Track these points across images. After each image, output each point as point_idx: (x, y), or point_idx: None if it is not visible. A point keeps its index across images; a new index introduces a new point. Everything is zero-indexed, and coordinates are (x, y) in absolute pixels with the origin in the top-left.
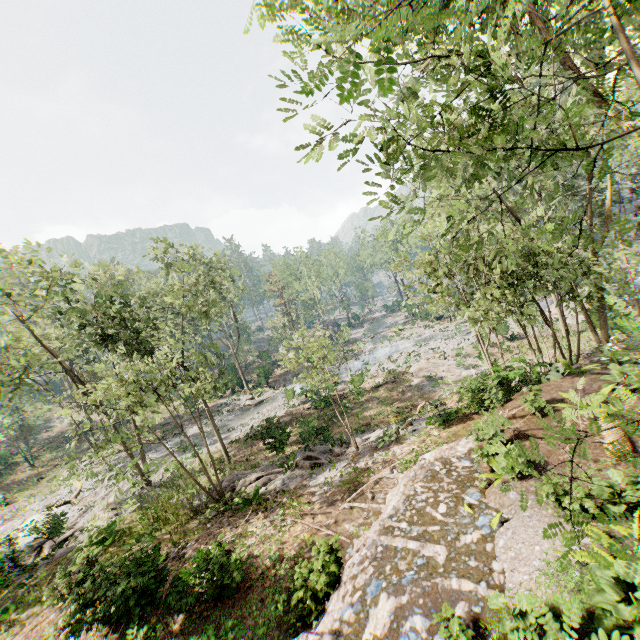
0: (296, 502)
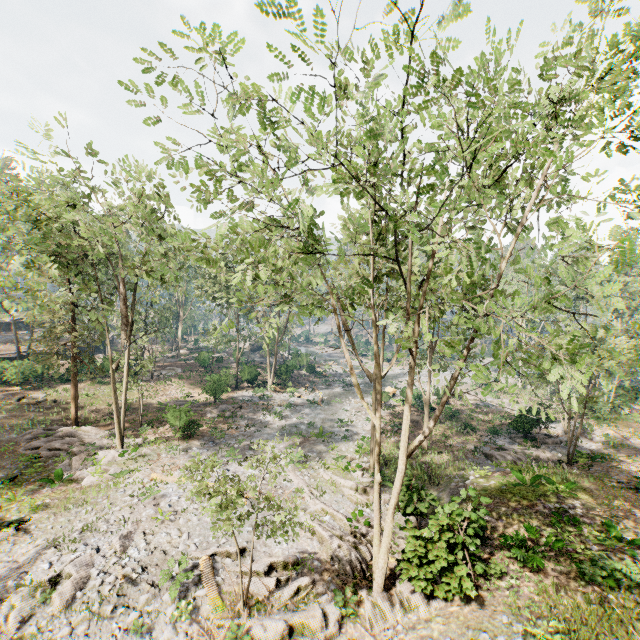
0: (618, 456)
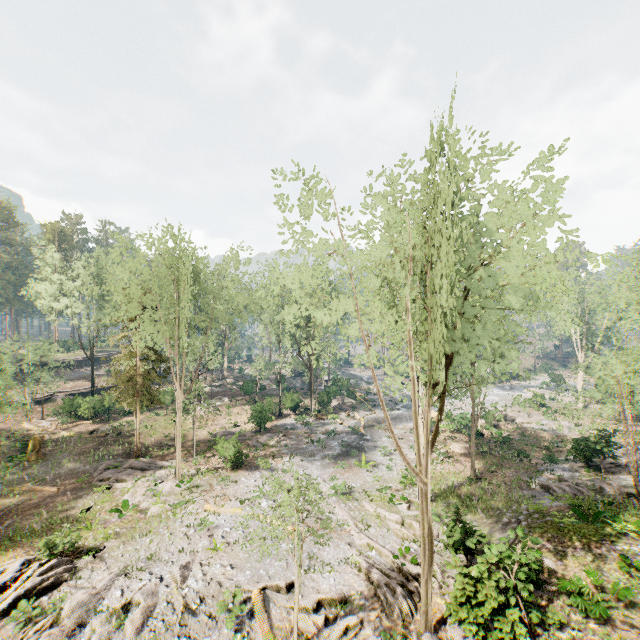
0: None
